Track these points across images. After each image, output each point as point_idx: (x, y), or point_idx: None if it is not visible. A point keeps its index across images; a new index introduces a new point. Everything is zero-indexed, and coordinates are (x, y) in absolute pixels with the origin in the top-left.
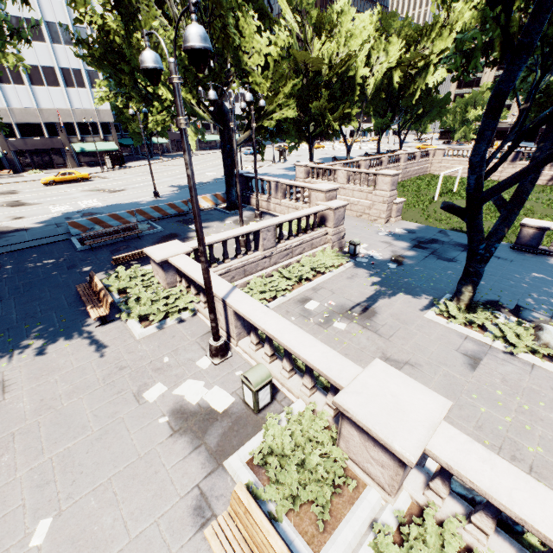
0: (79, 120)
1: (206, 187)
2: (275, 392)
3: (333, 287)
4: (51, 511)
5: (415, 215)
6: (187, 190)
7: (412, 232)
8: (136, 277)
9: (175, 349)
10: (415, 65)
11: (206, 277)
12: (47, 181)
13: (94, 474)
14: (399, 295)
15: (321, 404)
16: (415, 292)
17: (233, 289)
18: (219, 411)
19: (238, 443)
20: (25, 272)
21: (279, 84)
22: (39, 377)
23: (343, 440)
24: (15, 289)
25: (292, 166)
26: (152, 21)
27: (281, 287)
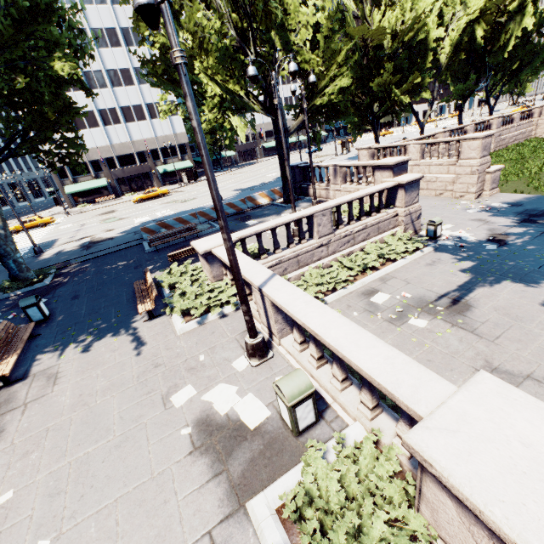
0: (161, 146)
1: (266, 187)
2: (323, 408)
3: (407, 276)
4: (51, 531)
5: (518, 186)
6: (247, 191)
7: (517, 205)
8: (186, 272)
9: (212, 347)
10: (505, 11)
11: (231, 259)
12: (136, 199)
13: (103, 491)
14: (505, 283)
15: (389, 434)
16: (530, 278)
17: (272, 277)
18: (249, 427)
19: (269, 477)
20: (102, 273)
21: (332, 58)
22: (85, 370)
23: (426, 505)
24: (91, 288)
25: (356, 155)
26: (195, 17)
27: (341, 278)
